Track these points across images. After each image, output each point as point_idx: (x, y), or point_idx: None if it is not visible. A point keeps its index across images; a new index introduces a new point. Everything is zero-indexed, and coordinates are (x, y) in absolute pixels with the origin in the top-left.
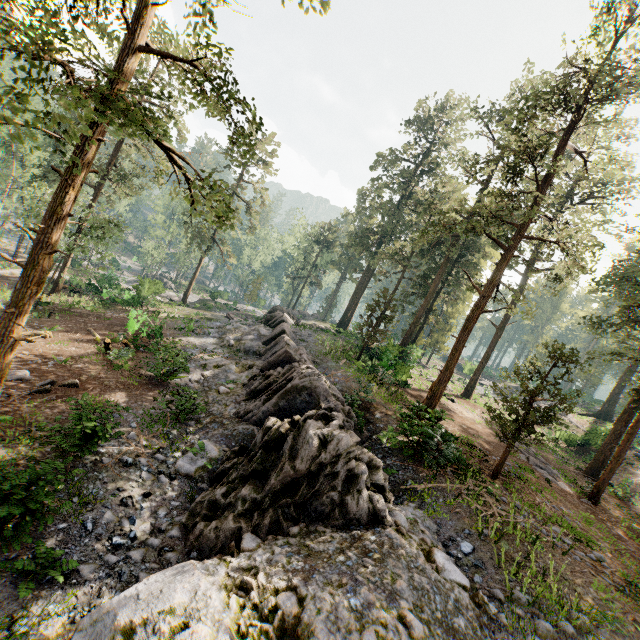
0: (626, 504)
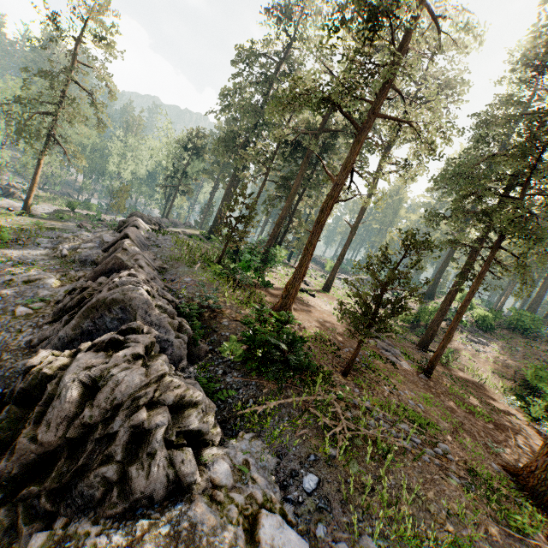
0: (448, 368)
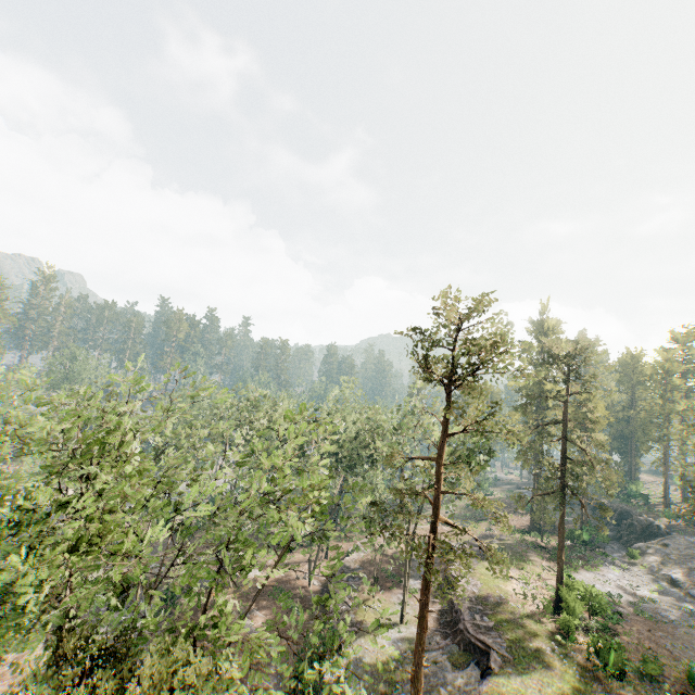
0: None
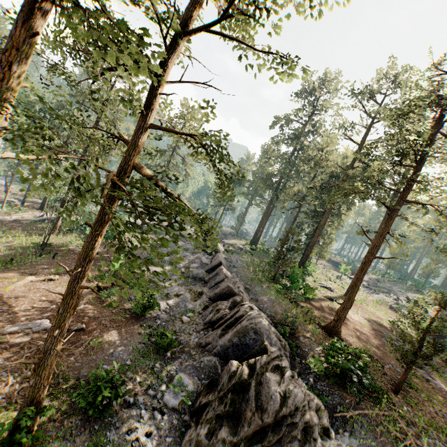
0: None
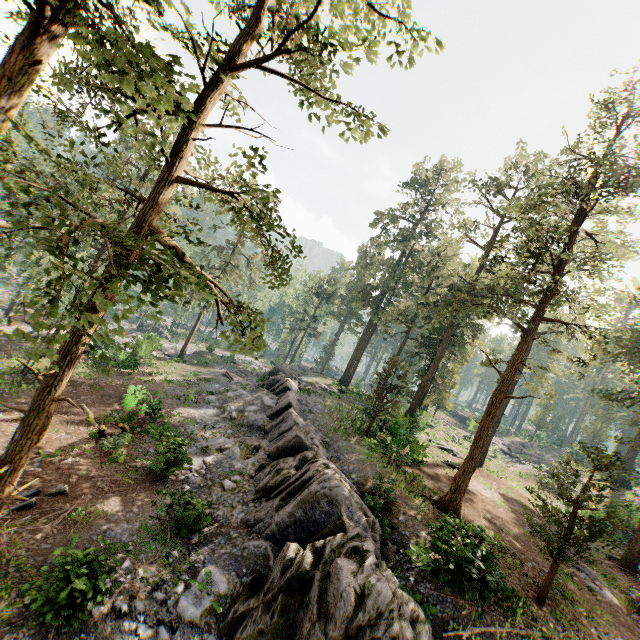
0: None
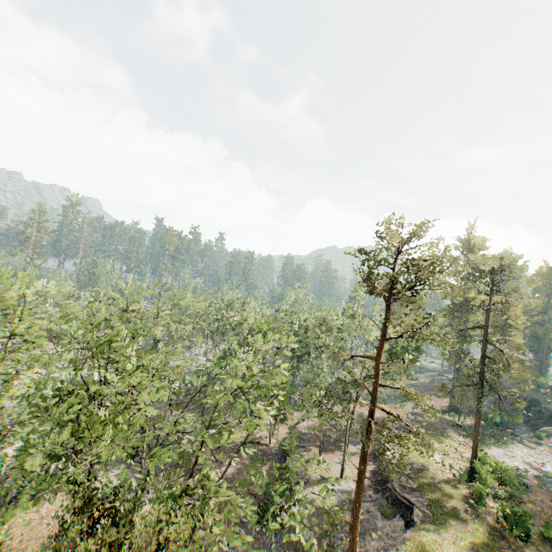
0: None
